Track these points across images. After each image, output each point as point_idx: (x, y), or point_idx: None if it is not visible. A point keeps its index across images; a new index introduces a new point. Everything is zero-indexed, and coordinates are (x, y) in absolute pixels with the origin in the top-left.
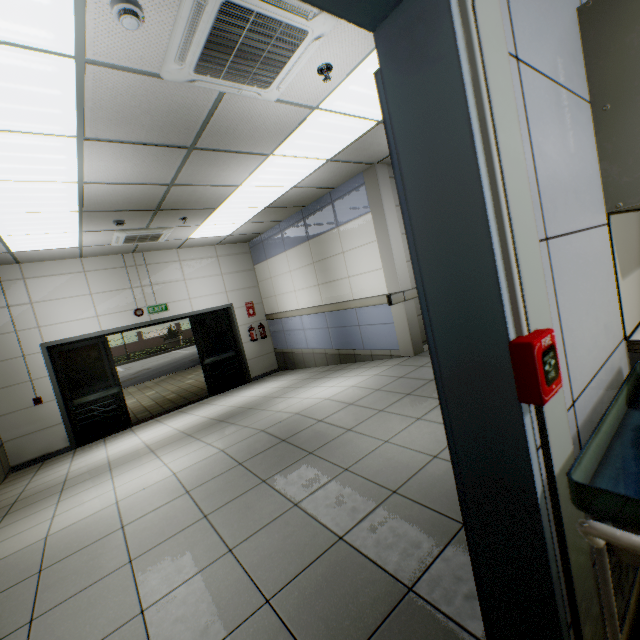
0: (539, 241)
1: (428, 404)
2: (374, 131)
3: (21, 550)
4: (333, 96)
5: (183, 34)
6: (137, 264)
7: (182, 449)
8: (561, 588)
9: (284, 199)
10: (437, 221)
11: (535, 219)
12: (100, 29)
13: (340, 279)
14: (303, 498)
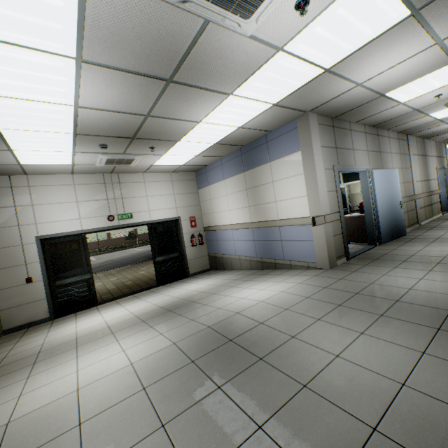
0: None
1: (365, 318)
2: (318, 79)
3: None
4: (298, 37)
5: None
6: (113, 182)
7: (138, 335)
8: None
9: (230, 137)
10: None
11: None
12: None
13: (268, 203)
14: (266, 419)
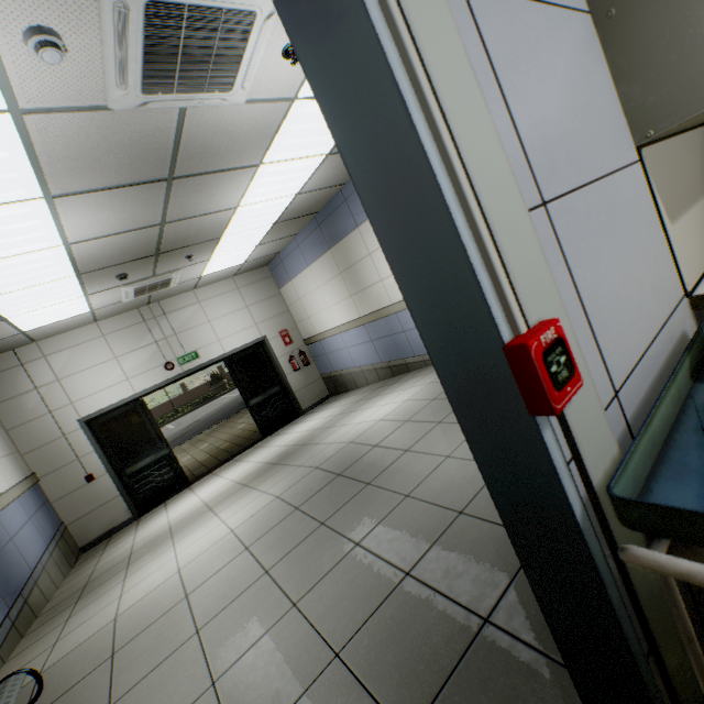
0: (533, 209)
1: None
2: None
3: (93, 635)
4: None
5: (115, 53)
6: (155, 316)
7: (238, 502)
8: (629, 615)
9: (292, 210)
10: (396, 215)
11: (517, 184)
12: (23, 72)
13: (373, 285)
14: (364, 536)
